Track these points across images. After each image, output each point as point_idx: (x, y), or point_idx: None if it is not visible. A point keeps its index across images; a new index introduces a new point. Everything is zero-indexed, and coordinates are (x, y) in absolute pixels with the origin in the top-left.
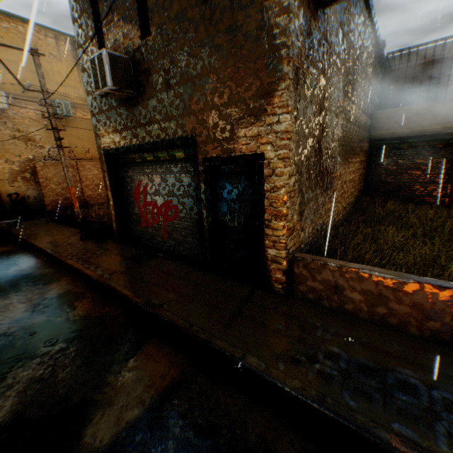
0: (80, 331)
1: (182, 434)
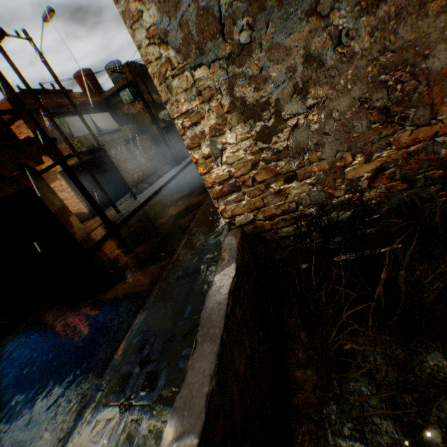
0: (168, 235)
1: (106, 321)
